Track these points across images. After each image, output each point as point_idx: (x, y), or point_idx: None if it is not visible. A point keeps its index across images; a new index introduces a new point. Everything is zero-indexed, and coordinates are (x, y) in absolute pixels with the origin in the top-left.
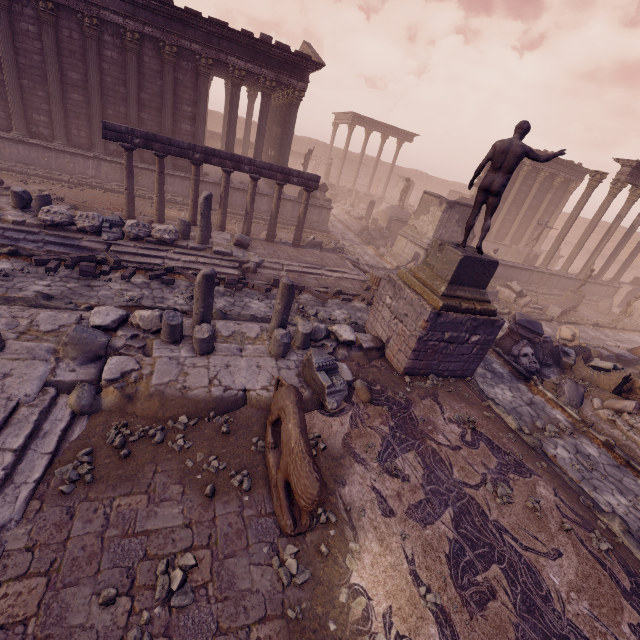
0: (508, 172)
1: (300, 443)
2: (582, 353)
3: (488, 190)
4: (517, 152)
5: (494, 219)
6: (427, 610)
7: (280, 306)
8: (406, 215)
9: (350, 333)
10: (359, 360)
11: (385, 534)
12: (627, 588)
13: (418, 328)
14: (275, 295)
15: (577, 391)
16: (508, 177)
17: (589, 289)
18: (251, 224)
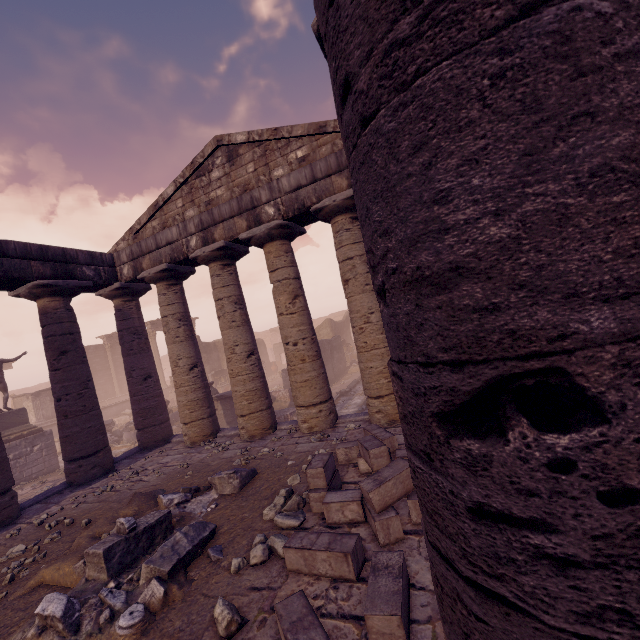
0: None
1: None
2: None
3: None
4: None
5: (111, 382)
6: None
7: None
8: None
9: None
10: None
11: None
12: None
13: None
14: None
15: (131, 434)
16: (1, 373)
17: None
18: None
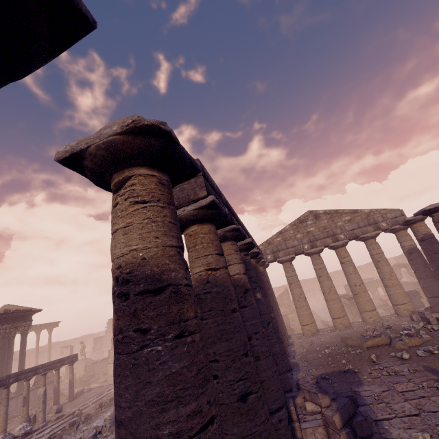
0: None
1: None
2: None
3: None
4: None
5: None
6: None
7: None
8: (91, 360)
9: None
10: None
11: None
12: None
13: None
14: (106, 409)
15: None
16: None
17: None
18: None
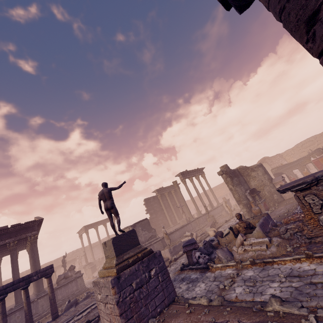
0: (110, 198)
1: None
2: (217, 234)
3: (108, 208)
4: (106, 191)
5: (165, 218)
6: None
7: None
8: None
9: None
10: None
11: None
12: None
13: (112, 297)
14: None
15: (224, 251)
16: (111, 200)
17: (215, 212)
18: None
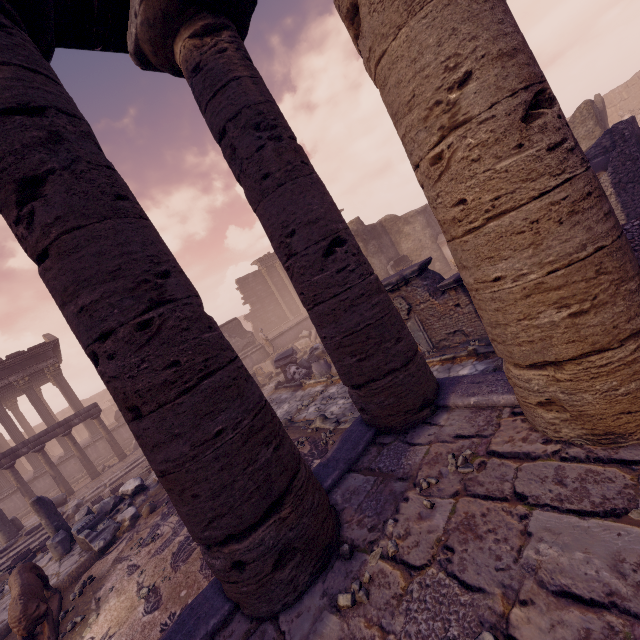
0: None
1: (15, 594)
2: None
3: None
4: None
5: (280, 307)
6: (141, 600)
7: (43, 520)
8: None
9: (134, 482)
10: (156, 492)
11: (126, 586)
12: (306, 452)
13: None
14: None
15: (320, 365)
16: None
17: None
18: (66, 481)
